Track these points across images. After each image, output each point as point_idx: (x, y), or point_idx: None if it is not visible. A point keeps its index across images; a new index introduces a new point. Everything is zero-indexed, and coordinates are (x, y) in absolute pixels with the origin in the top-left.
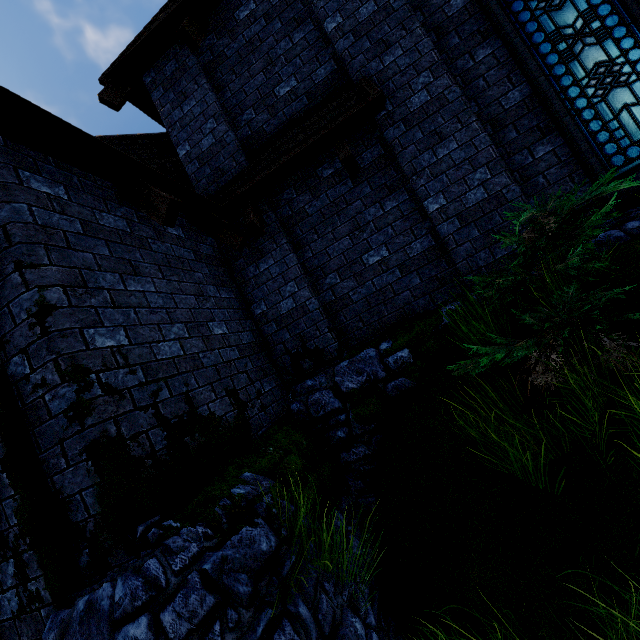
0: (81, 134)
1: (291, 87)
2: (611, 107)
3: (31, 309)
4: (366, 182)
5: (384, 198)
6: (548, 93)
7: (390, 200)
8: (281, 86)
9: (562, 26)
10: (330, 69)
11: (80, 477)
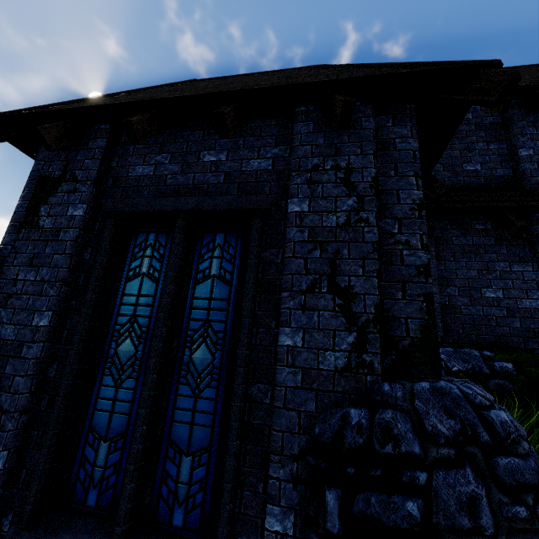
0: (454, 131)
1: (475, 168)
2: None
3: (416, 200)
4: (505, 246)
5: (514, 262)
6: None
7: (518, 265)
8: (469, 164)
9: None
10: (507, 173)
11: (411, 309)
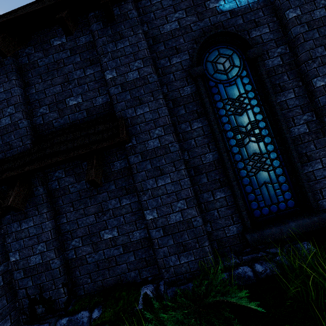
0: None
1: (77, 102)
2: (258, 181)
3: None
4: (113, 181)
5: (122, 196)
6: (227, 164)
7: (126, 198)
8: (71, 99)
9: (240, 125)
10: (105, 100)
11: None
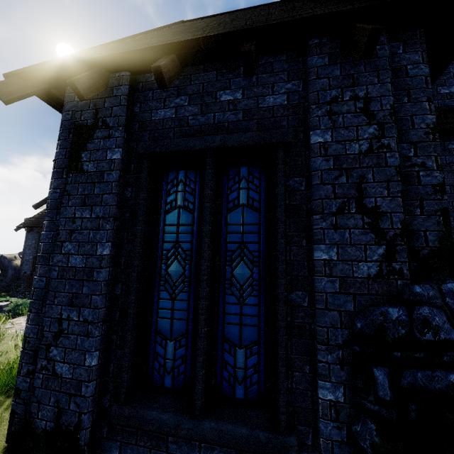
0: None
1: (449, 91)
2: None
3: (430, 124)
4: None
5: None
6: None
7: None
8: (443, 88)
9: None
10: None
11: (429, 223)
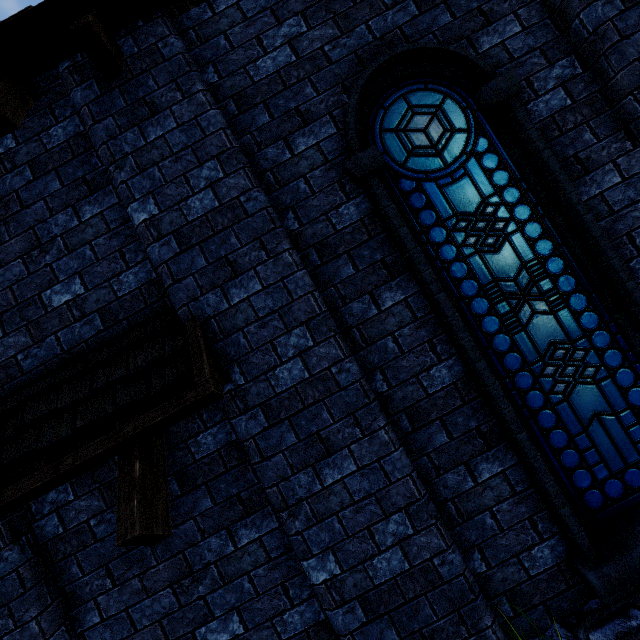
0: None
1: (73, 294)
2: (578, 412)
3: None
4: (204, 487)
5: (236, 521)
6: (492, 389)
7: (247, 526)
8: (55, 289)
9: (501, 277)
10: (144, 276)
11: None
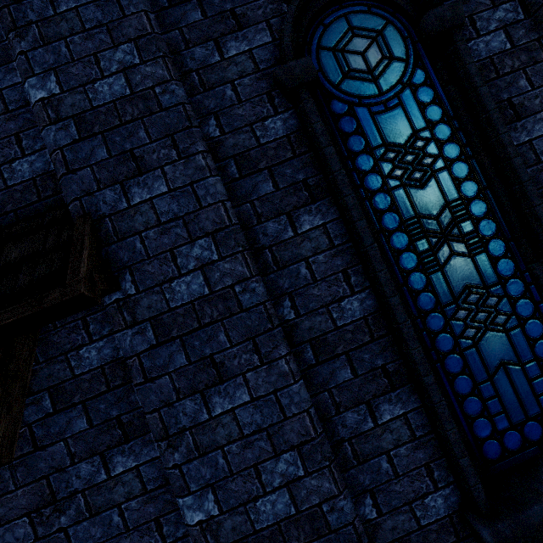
0: None
1: None
2: (485, 360)
3: None
4: (81, 407)
5: (113, 446)
6: (404, 327)
7: (124, 453)
8: None
9: (424, 214)
10: (41, 167)
11: None
